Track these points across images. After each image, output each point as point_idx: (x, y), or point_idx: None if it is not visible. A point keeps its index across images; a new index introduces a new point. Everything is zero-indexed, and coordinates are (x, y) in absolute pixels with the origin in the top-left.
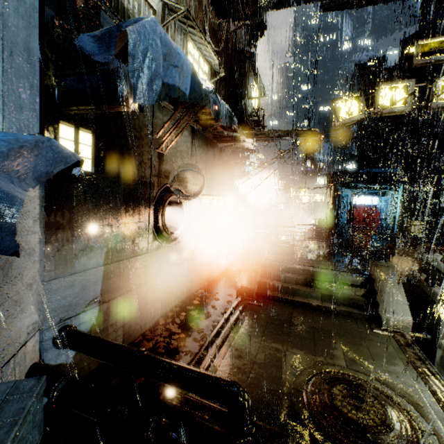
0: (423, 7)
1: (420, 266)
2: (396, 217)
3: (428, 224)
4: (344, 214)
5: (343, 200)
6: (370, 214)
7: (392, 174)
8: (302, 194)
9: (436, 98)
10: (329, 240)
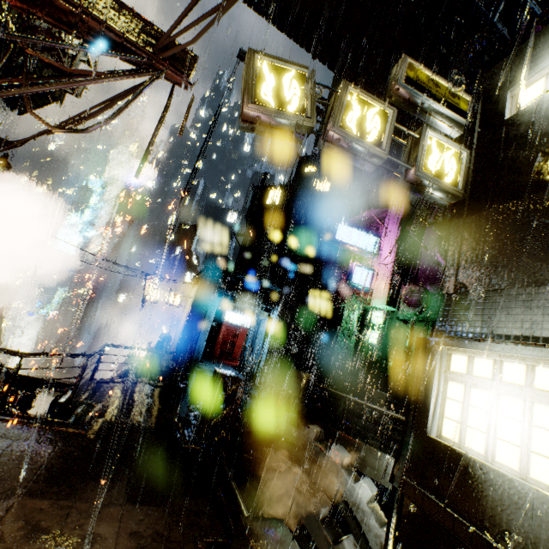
0: (316, 144)
1: (308, 470)
2: (265, 350)
3: (294, 364)
4: (203, 332)
5: (207, 311)
6: (232, 335)
7: (272, 291)
8: (149, 286)
9: (421, 161)
10: (167, 380)
